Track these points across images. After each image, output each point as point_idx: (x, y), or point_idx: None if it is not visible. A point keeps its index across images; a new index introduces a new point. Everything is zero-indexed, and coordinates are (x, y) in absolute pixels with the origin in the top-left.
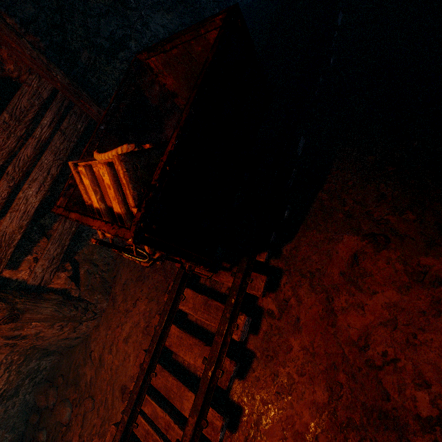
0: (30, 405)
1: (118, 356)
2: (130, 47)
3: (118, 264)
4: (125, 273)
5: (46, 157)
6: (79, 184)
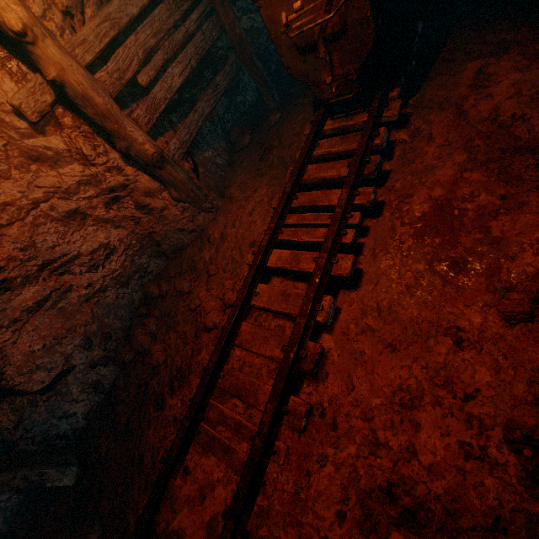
0: (135, 305)
1: (242, 227)
2: None
3: (229, 179)
4: (239, 178)
5: (190, 47)
6: None
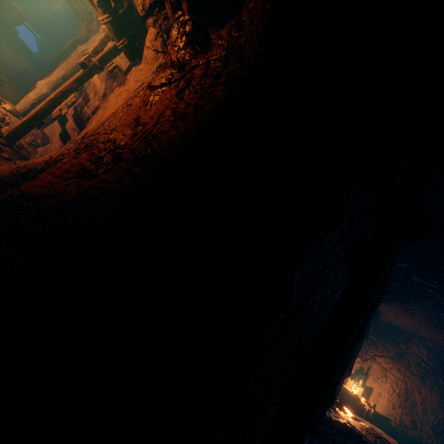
0: None
1: None
2: None
3: None
4: None
5: None
6: None
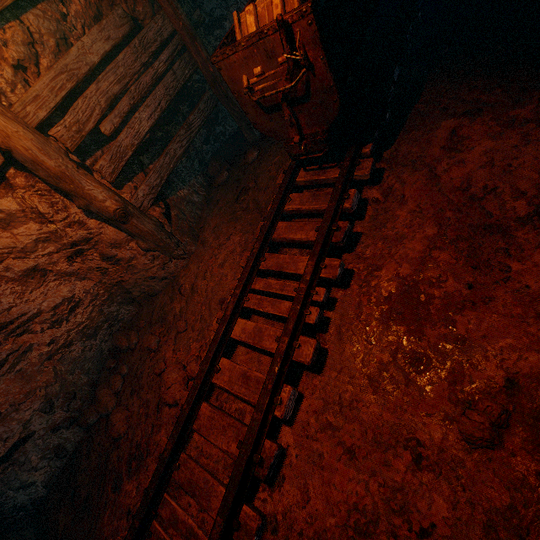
0: (104, 356)
1: (213, 279)
2: (225, 28)
3: (204, 219)
4: (214, 221)
5: (159, 89)
6: (238, 32)
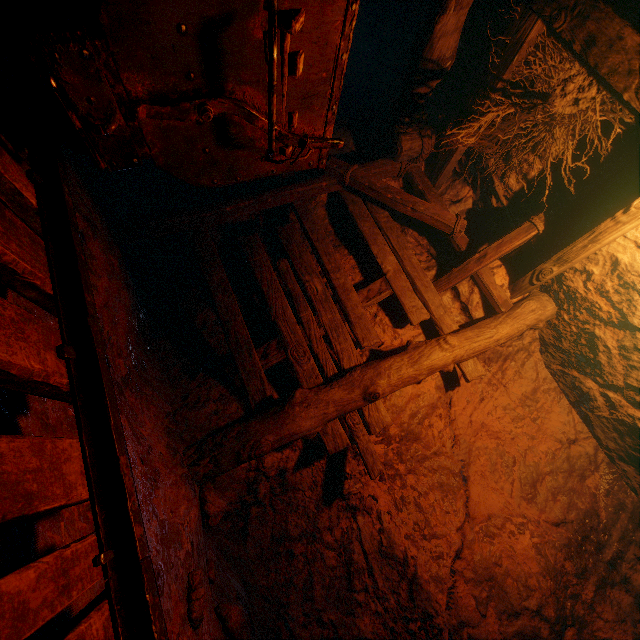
0: None
1: None
2: None
3: None
4: None
5: None
6: None
